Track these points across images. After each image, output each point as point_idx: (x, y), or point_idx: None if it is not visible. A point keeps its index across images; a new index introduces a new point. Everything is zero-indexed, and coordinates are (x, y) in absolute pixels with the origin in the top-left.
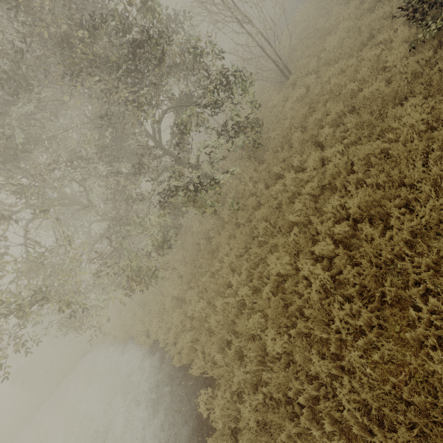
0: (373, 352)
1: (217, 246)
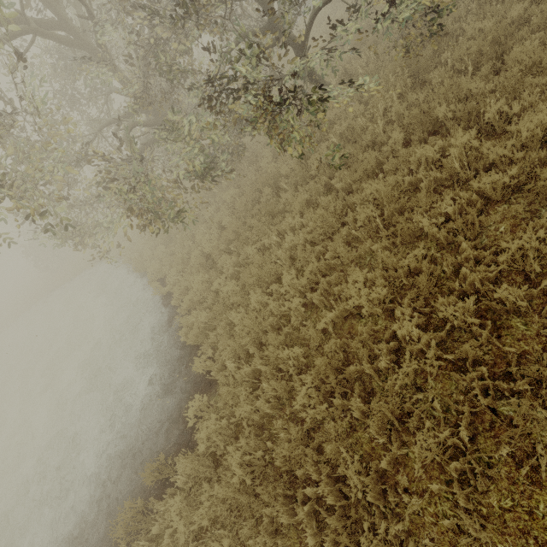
0: (443, 504)
1: (284, 207)
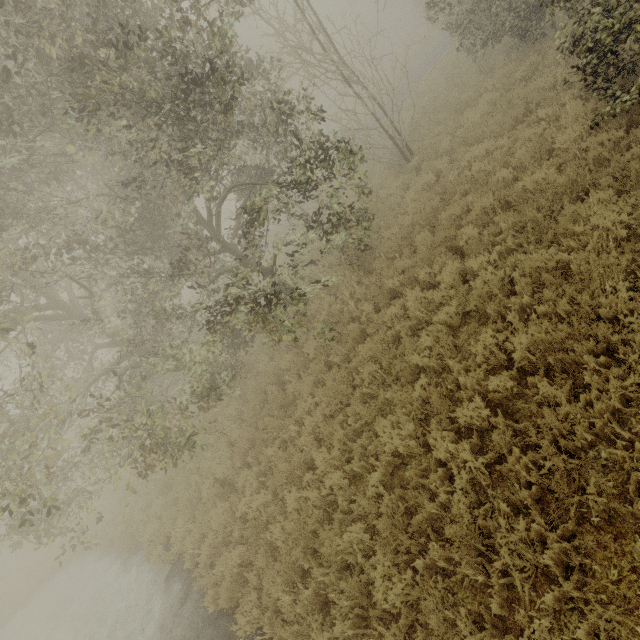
0: (571, 619)
1: (293, 397)
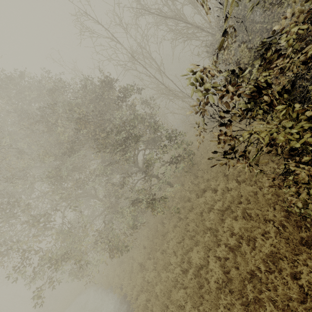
0: None
1: (167, 230)
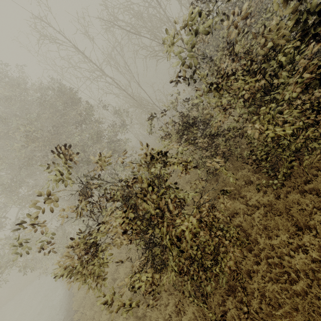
0: None
1: None
